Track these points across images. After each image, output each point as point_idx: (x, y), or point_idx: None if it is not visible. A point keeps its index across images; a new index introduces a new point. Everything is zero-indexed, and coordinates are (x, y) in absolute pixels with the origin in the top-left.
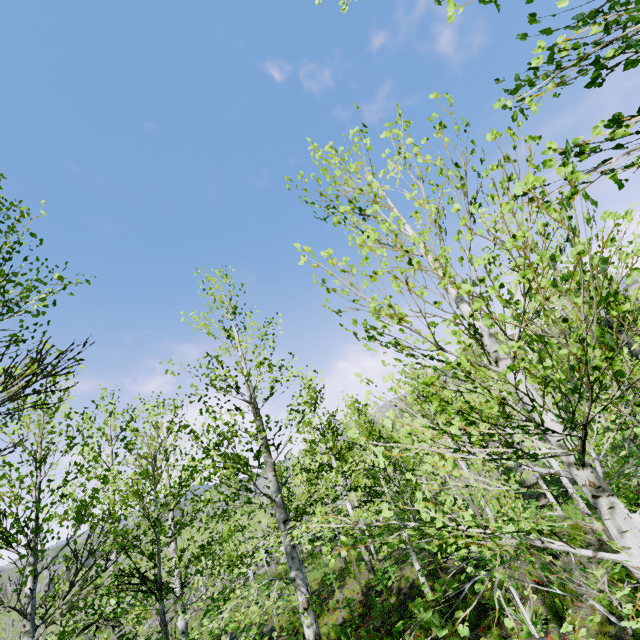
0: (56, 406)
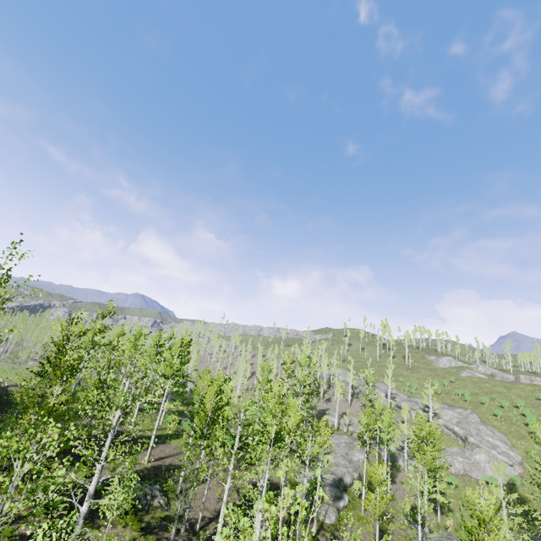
0: None
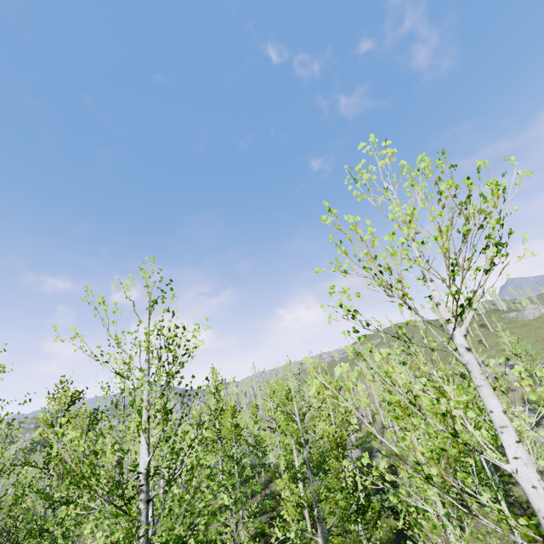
0: (11, 441)
